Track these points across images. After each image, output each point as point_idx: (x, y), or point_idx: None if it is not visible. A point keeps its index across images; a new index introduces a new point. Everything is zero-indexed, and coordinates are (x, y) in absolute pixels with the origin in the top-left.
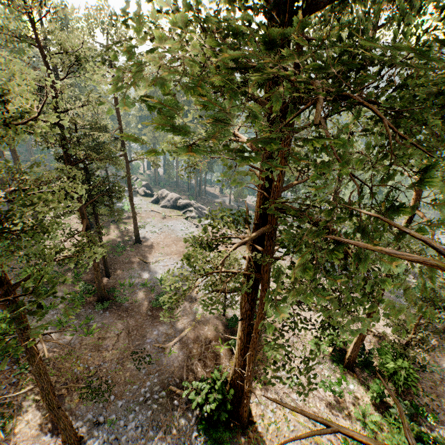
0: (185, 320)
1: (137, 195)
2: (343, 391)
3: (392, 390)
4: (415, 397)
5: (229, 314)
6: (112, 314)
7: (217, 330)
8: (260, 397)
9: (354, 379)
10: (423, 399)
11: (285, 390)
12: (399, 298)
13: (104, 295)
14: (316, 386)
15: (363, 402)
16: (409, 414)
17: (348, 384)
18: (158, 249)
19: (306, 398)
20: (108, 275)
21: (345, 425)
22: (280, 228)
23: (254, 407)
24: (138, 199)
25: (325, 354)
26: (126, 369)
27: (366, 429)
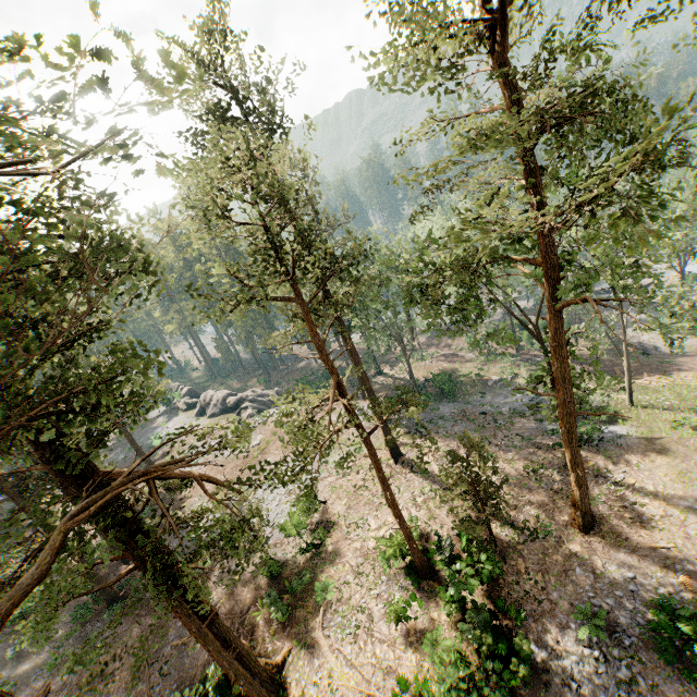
0: (221, 588)
1: (178, 412)
2: (411, 617)
3: (481, 589)
4: (513, 587)
5: (279, 555)
6: (128, 618)
7: (260, 587)
8: (303, 668)
9: (433, 592)
10: (525, 586)
11: (336, 645)
12: (538, 423)
13: (114, 595)
14: (379, 624)
15: (440, 624)
16: (484, 622)
17: (419, 603)
18: (196, 491)
19: (364, 646)
20: (126, 561)
21: (409, 668)
22: (388, 372)
23: (293, 687)
24: (178, 419)
25: (399, 567)
26: (135, 694)
27: (434, 664)
